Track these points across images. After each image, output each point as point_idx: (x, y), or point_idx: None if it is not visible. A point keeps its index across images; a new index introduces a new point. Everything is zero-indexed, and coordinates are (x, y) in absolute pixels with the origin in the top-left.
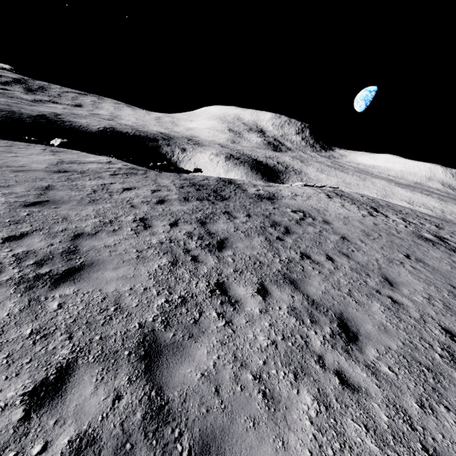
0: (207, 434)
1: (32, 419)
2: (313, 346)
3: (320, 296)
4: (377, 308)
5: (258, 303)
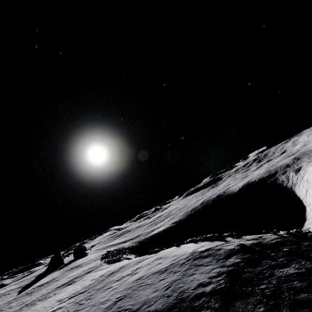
0: None
1: None
2: None
3: None
4: None
5: None
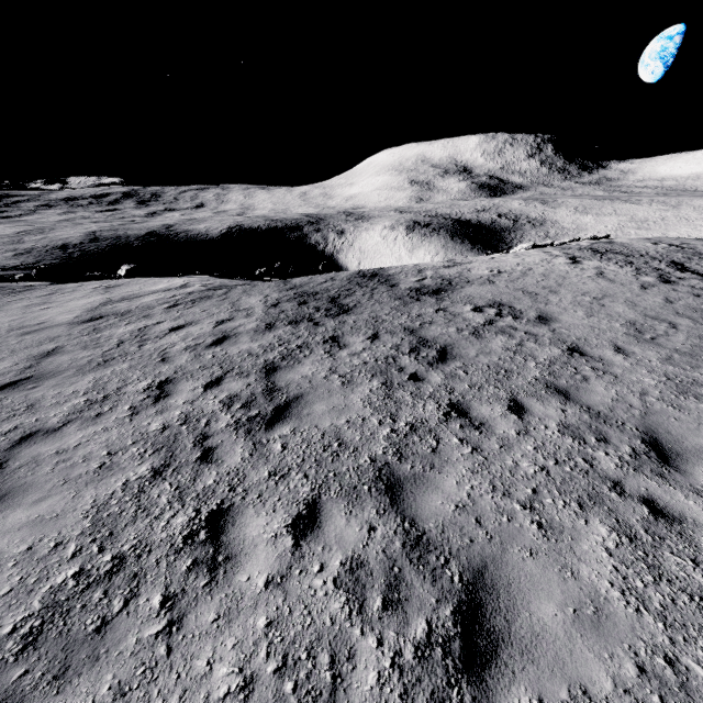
0: None
1: None
2: (348, 692)
3: (445, 520)
4: (595, 542)
5: (277, 557)
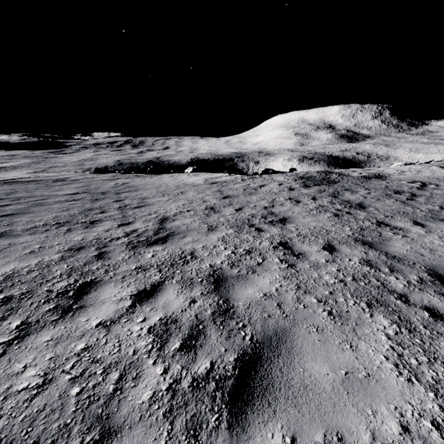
0: (430, 265)
1: (334, 254)
2: None
3: None
4: None
5: (420, 229)
